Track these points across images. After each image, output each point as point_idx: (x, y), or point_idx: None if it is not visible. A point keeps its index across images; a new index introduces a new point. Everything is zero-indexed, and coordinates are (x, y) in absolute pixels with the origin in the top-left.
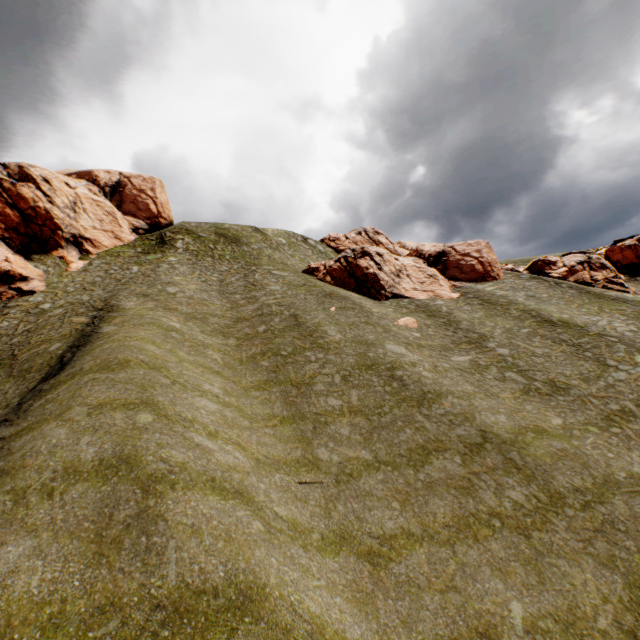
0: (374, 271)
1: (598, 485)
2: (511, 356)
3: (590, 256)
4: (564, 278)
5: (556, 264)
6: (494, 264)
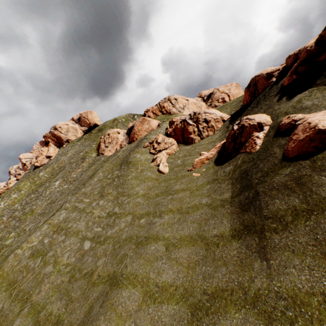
0: (101, 144)
1: (17, 226)
2: (68, 188)
3: (196, 112)
4: (170, 134)
5: (174, 123)
6: (137, 133)
